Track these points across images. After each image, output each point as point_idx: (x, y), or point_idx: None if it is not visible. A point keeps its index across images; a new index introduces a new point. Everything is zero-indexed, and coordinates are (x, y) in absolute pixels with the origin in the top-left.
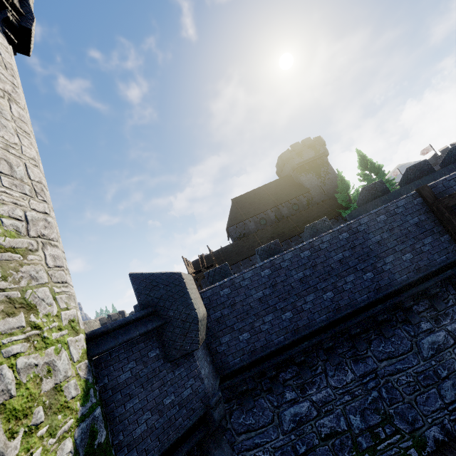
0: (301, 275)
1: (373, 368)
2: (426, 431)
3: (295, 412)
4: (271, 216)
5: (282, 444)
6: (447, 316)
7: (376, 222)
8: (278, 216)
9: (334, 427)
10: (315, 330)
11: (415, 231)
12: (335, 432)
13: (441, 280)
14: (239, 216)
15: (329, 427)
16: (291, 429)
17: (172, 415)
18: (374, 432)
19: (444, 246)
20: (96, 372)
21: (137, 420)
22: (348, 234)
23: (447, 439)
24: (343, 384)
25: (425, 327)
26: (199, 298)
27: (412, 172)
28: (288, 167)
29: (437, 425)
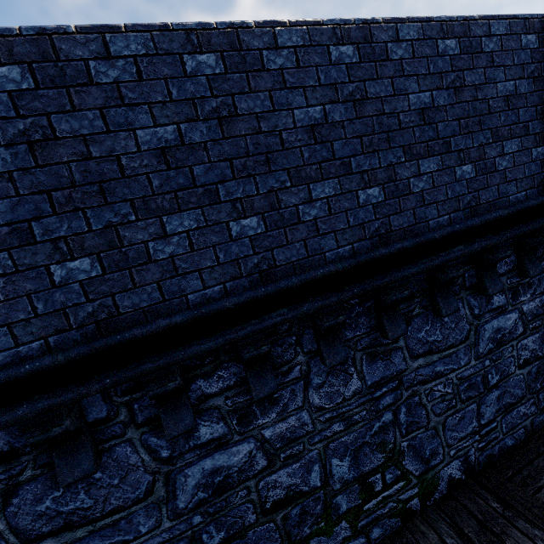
0: (316, 114)
1: (399, 371)
2: (443, 469)
3: (215, 466)
4: None
5: (166, 541)
6: (530, 289)
7: (519, 45)
8: None
9: (296, 486)
10: (319, 279)
11: None
12: (295, 495)
13: None
14: None
15: (286, 488)
16: (196, 504)
17: None
18: (367, 482)
19: None
20: None
21: None
22: (458, 46)
23: (465, 477)
24: (336, 402)
25: (496, 302)
26: None
27: None
28: None
29: (459, 458)
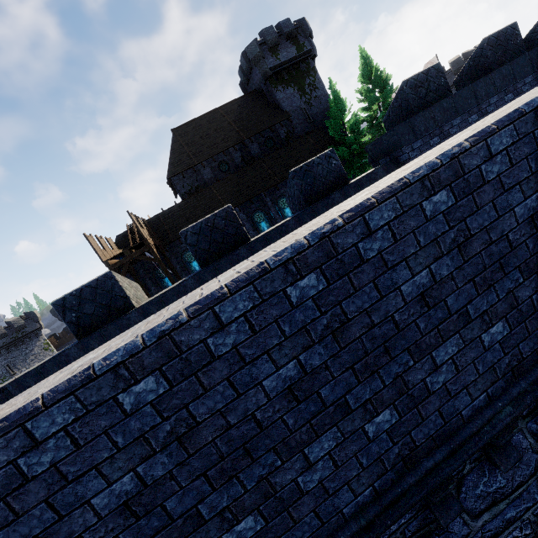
0: (290, 372)
1: None
2: None
3: None
4: (236, 157)
5: None
6: None
7: (534, 147)
8: (247, 158)
9: None
10: None
11: None
12: None
13: None
14: (185, 159)
15: None
16: None
17: None
18: None
19: None
20: None
21: None
22: (451, 195)
23: None
24: None
25: None
26: None
27: (492, 49)
28: (257, 73)
29: None
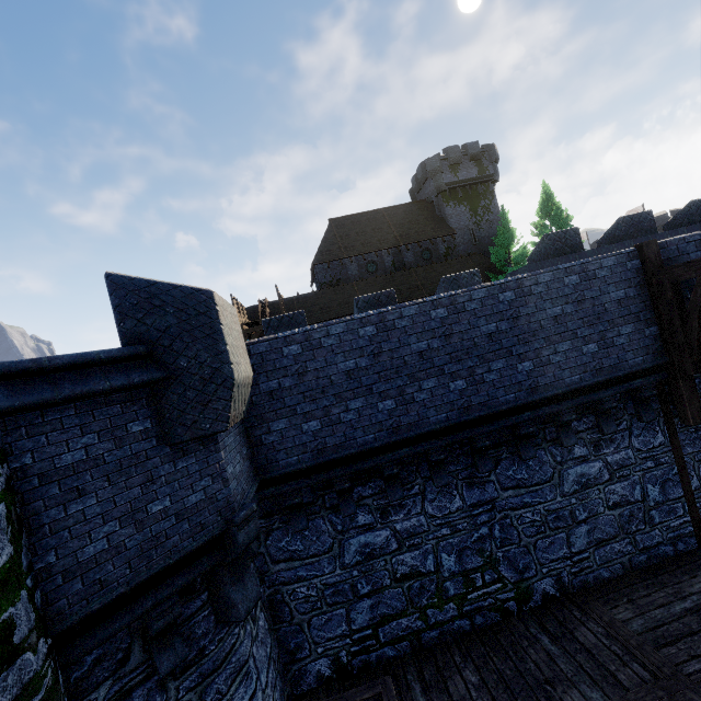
0: (423, 346)
1: (492, 498)
2: (536, 583)
3: (366, 541)
4: (387, 261)
5: (338, 581)
6: (613, 443)
7: (562, 285)
8: (397, 264)
9: (417, 567)
10: (426, 433)
11: (614, 311)
12: (416, 573)
13: (624, 391)
14: (335, 251)
15: (410, 566)
16: (355, 563)
17: (161, 530)
18: (469, 577)
19: (647, 342)
20: (6, 441)
21: (89, 532)
22: (513, 295)
23: (559, 595)
24: (444, 513)
25: (578, 453)
26: (242, 348)
27: (626, 226)
28: (431, 185)
29: (552, 576)
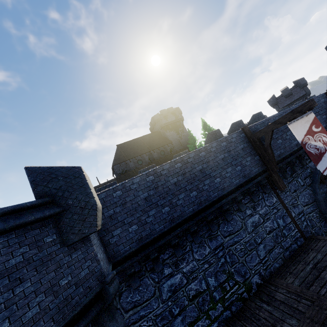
0: (175, 180)
1: (221, 243)
2: (252, 279)
3: (171, 283)
4: (146, 158)
5: (162, 311)
6: (259, 205)
7: (221, 146)
8: (151, 159)
9: (198, 289)
10: (186, 218)
11: (242, 153)
12: (199, 293)
13: (256, 182)
14: (122, 158)
15: (195, 290)
16: (168, 297)
17: (68, 294)
18: (223, 286)
19: (257, 162)
20: None
21: (28, 303)
22: (205, 153)
23: (263, 282)
24: (203, 256)
25: (248, 213)
26: (96, 194)
27: (235, 126)
28: (158, 125)
29: (257, 274)
